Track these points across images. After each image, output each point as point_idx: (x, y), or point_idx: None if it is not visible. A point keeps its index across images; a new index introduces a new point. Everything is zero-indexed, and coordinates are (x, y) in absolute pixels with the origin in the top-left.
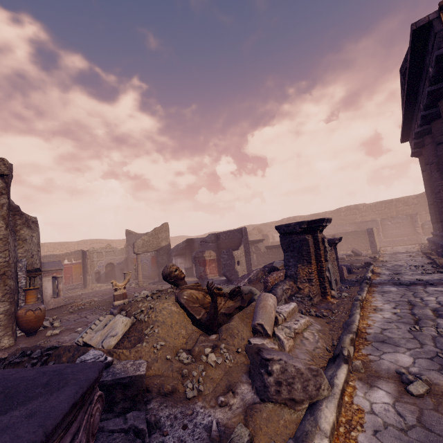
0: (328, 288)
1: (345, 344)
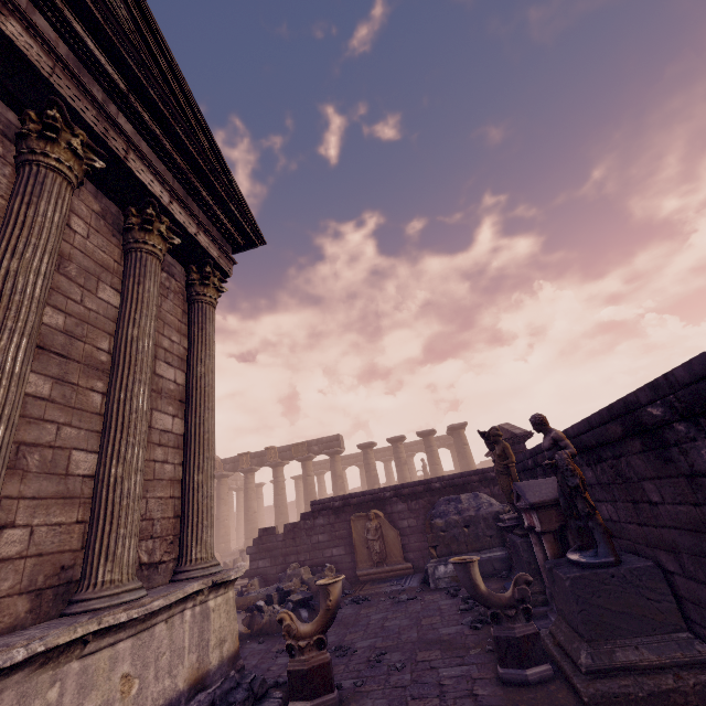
0: None
1: None
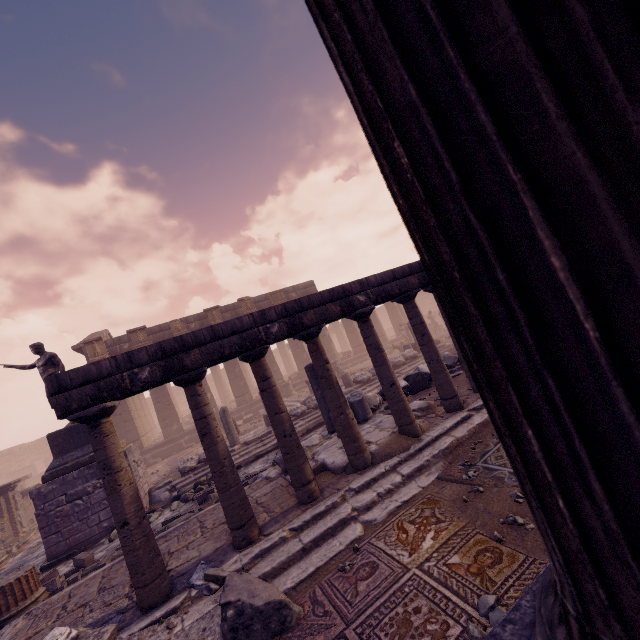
0: (20, 528)
1: (13, 549)
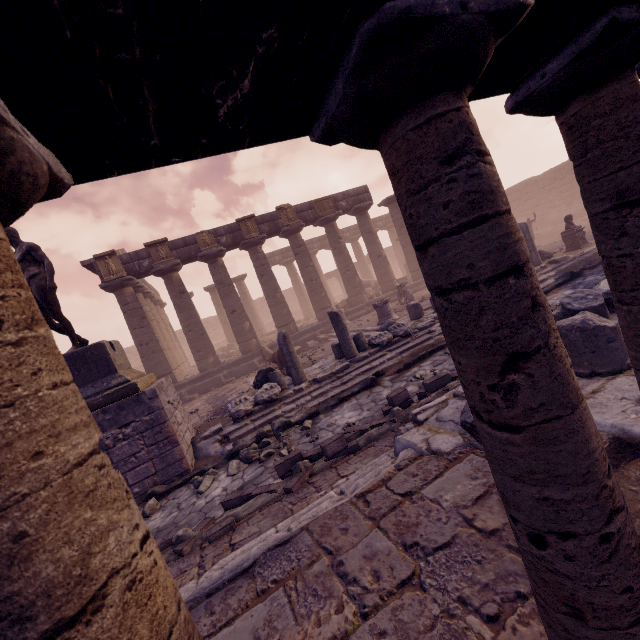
0: None
1: None
